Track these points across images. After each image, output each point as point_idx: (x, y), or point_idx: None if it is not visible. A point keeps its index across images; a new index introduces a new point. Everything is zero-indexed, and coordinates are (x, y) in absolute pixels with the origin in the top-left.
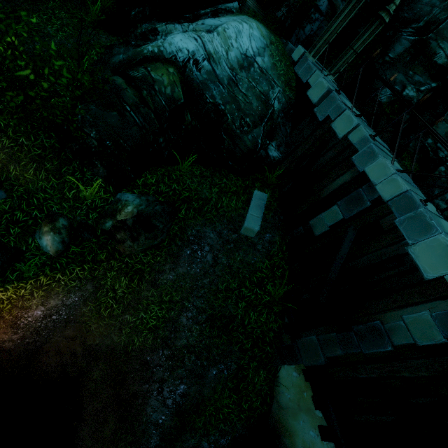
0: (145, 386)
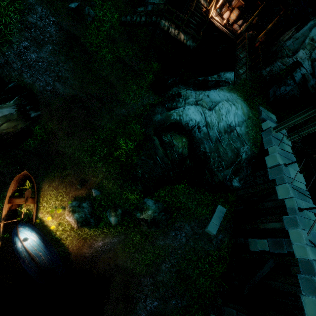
0: (138, 295)
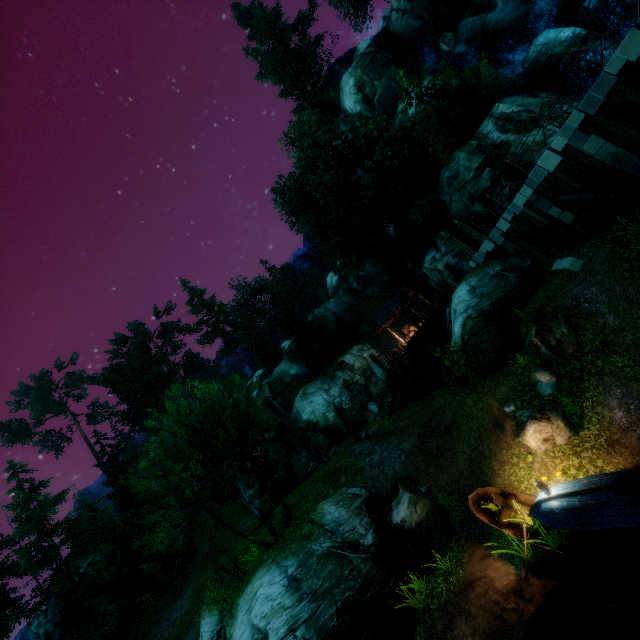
0: None
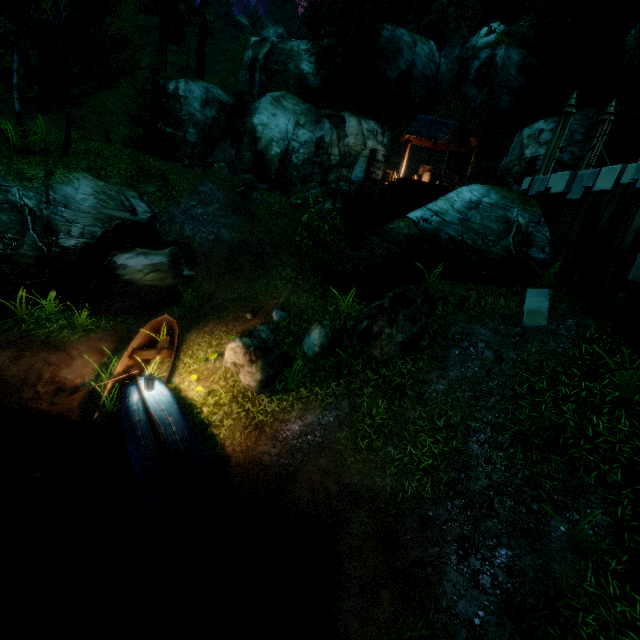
0: (434, 550)
